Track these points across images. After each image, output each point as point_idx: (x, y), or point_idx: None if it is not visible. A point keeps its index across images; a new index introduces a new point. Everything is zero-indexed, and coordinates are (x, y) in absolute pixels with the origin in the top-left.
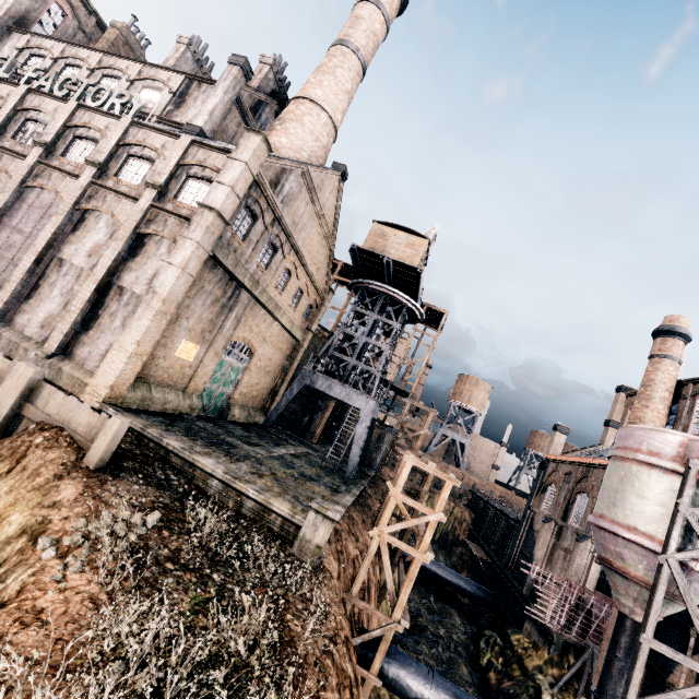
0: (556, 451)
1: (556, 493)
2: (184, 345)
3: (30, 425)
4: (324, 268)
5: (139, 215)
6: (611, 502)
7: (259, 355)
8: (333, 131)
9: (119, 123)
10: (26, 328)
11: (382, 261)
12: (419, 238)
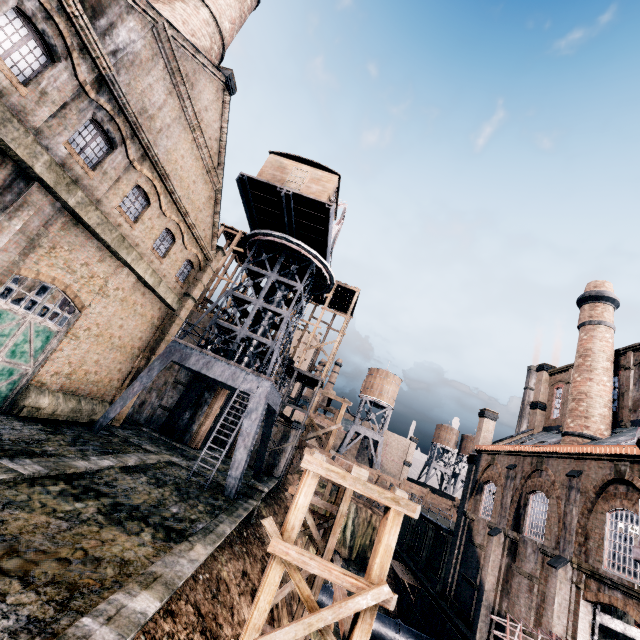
0: (486, 441)
1: (497, 493)
2: None
3: None
4: (209, 214)
5: None
6: None
7: (94, 315)
8: (219, 39)
9: None
10: None
11: (280, 196)
12: (327, 173)
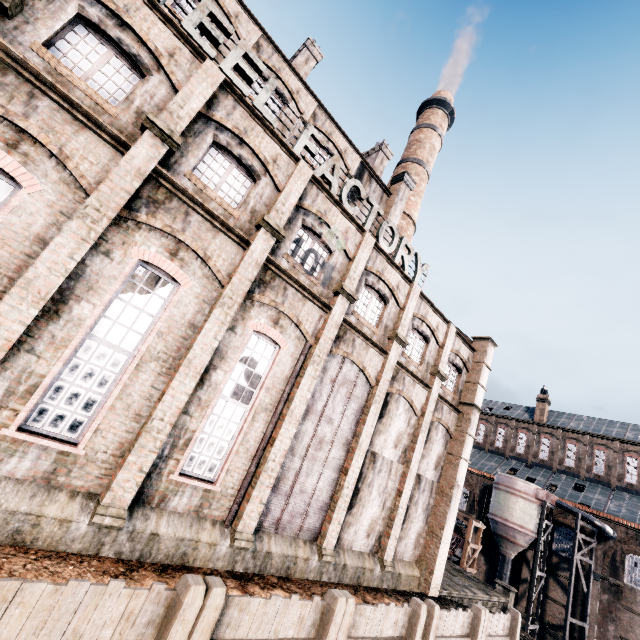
0: None
1: None
2: None
3: None
4: None
5: (433, 406)
6: (510, 514)
7: None
8: None
9: (413, 291)
10: (354, 542)
11: None
12: None
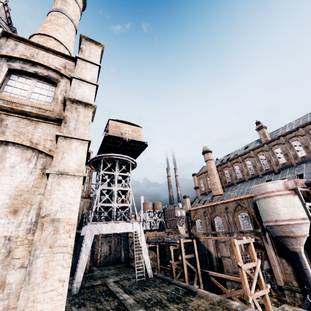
0: (189, 206)
1: (202, 222)
2: None
3: None
4: None
5: None
6: (276, 214)
7: None
8: None
9: None
10: None
11: (124, 141)
12: (136, 127)
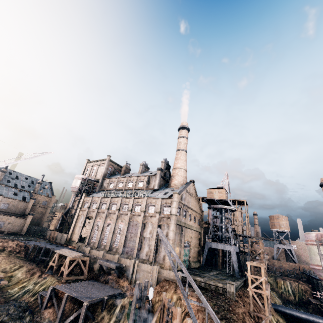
0: None
1: None
2: (176, 249)
3: (162, 279)
4: (198, 206)
5: (157, 220)
6: (310, 259)
7: (191, 242)
8: (185, 171)
9: (144, 200)
10: (143, 257)
11: (214, 200)
12: (222, 189)
